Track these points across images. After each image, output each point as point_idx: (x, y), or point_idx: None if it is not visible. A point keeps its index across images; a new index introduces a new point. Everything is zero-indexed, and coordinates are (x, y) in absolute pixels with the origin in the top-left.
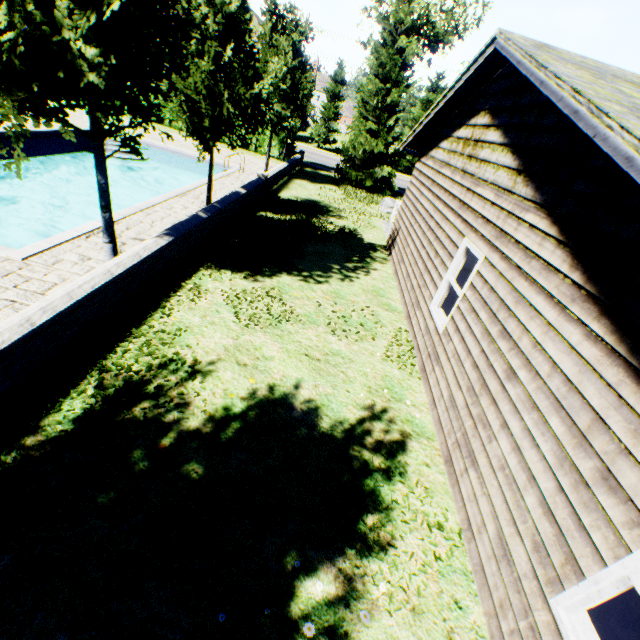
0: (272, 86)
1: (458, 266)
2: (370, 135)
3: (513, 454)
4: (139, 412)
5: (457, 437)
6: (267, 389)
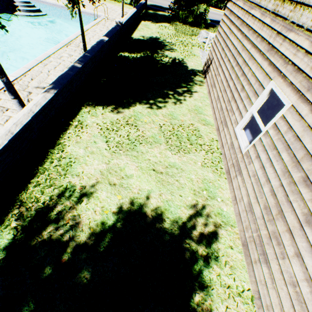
0: None
1: (261, 102)
2: None
3: (306, 284)
4: (47, 235)
5: (253, 235)
6: (129, 202)
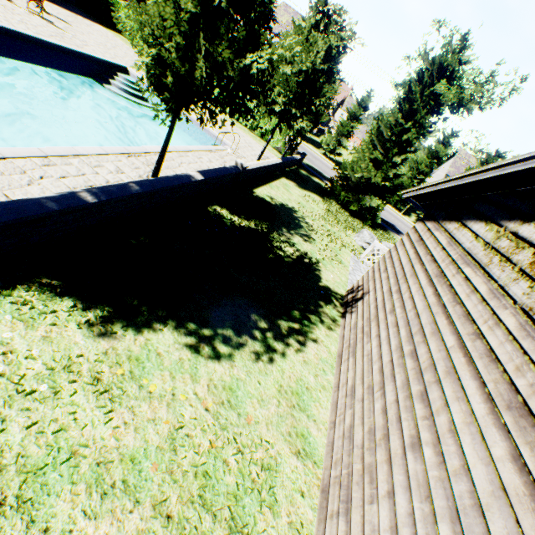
0: (272, 64)
1: None
2: (373, 163)
3: None
4: None
5: None
6: None
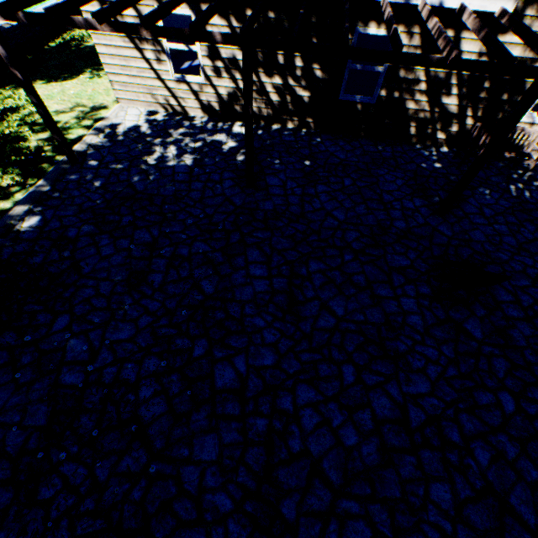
0: None
1: None
2: None
3: None
4: (75, 44)
5: None
6: None
